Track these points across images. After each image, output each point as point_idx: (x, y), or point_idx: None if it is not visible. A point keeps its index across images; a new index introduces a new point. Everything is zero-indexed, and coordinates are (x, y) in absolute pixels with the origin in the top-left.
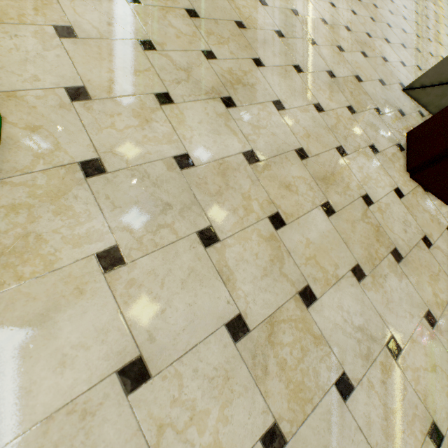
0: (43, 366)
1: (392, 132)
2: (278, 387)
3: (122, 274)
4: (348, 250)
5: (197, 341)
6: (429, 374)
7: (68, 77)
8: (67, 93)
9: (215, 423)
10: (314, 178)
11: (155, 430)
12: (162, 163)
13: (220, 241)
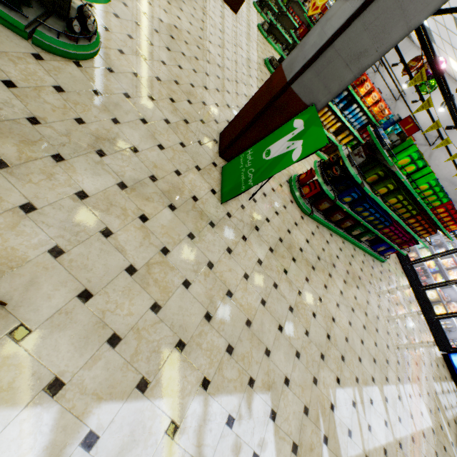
0: None
1: None
2: None
3: None
4: None
5: None
6: (227, 19)
7: None
8: None
9: None
10: None
11: None
12: None
13: None
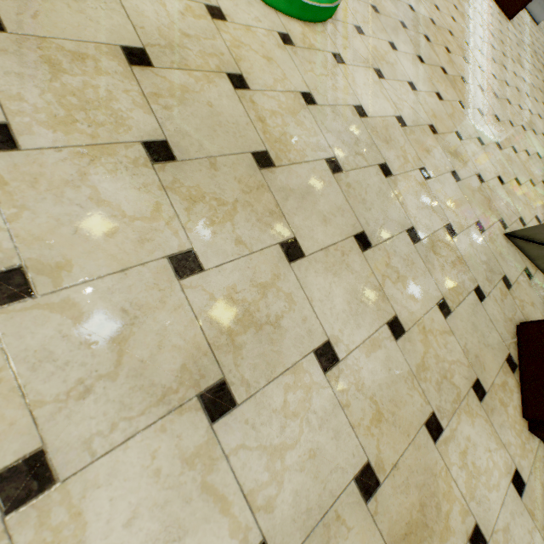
0: None
1: (499, 333)
2: None
3: None
4: None
5: None
6: None
7: None
8: None
9: None
10: None
11: None
12: None
13: None
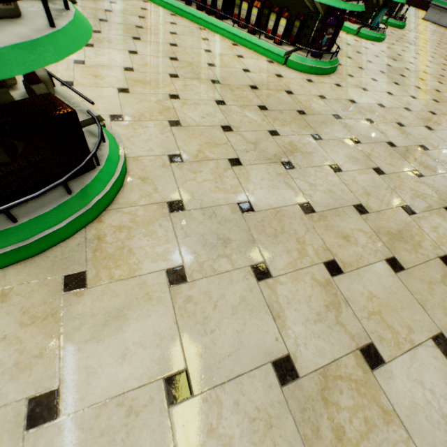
0: (109, 353)
1: None
2: None
3: (183, 289)
4: (425, 313)
5: (241, 371)
6: None
7: (171, 148)
8: (168, 158)
9: None
10: (376, 232)
11: None
12: (227, 207)
13: (273, 277)
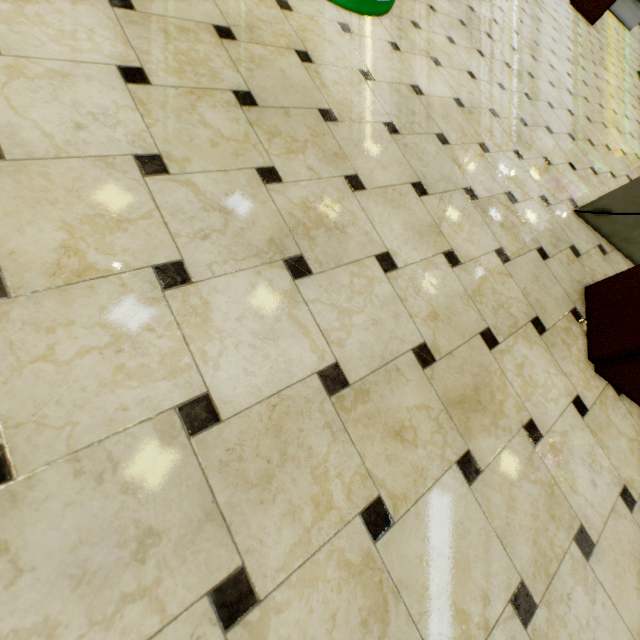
0: None
1: (564, 289)
2: None
3: None
4: (504, 553)
5: None
6: None
7: None
8: None
9: None
10: (445, 404)
11: None
12: (149, 428)
13: (260, 601)
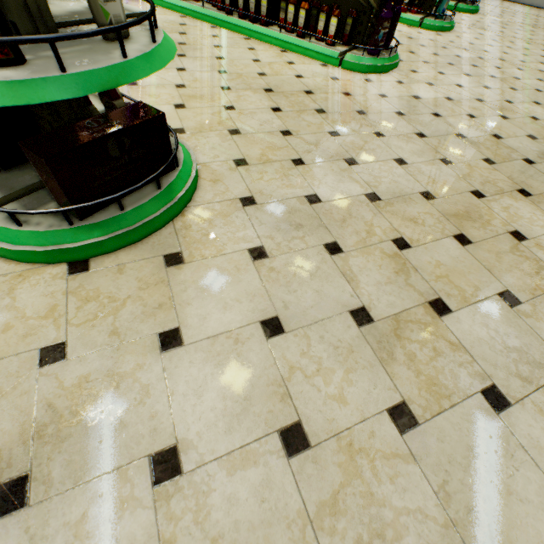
0: (213, 306)
1: None
2: (407, 374)
3: (265, 263)
4: (492, 276)
5: (323, 317)
6: None
7: (235, 154)
8: (234, 162)
9: (339, 381)
10: (443, 214)
11: (287, 368)
12: (295, 200)
13: (344, 252)
